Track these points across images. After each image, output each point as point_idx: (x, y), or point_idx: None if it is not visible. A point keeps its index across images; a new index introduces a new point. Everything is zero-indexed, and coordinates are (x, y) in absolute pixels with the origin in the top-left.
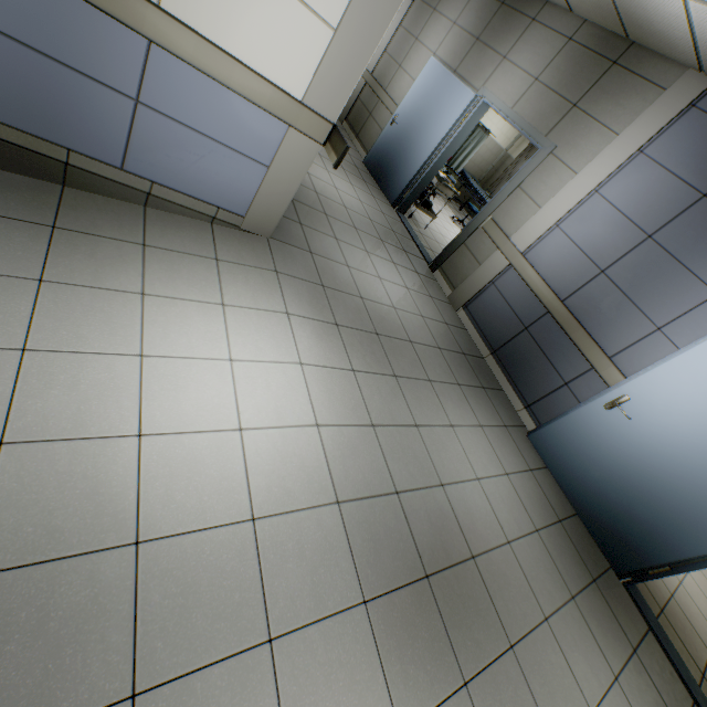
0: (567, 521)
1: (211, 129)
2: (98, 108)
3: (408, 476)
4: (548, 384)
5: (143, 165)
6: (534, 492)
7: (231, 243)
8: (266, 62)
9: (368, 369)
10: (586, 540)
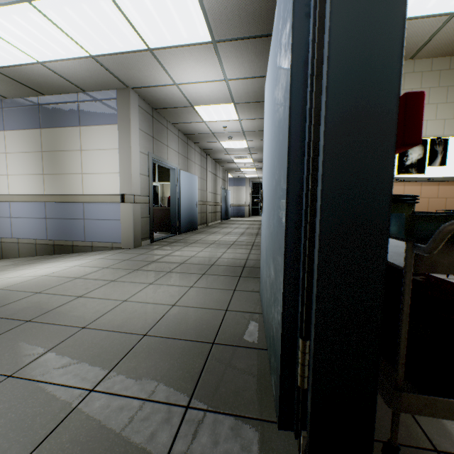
0: (231, 348)
1: (102, 217)
2: (77, 226)
3: (60, 290)
4: None
5: (90, 237)
6: (200, 319)
7: (111, 251)
8: (108, 191)
9: (118, 268)
10: (254, 373)
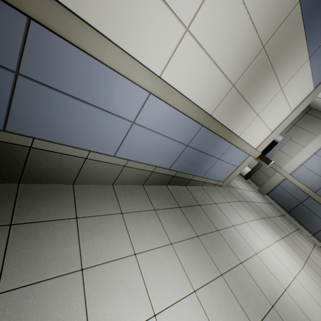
0: None
1: (230, 161)
2: (208, 163)
3: None
4: (320, 225)
5: (207, 174)
6: None
7: (223, 193)
8: (253, 142)
9: (282, 235)
10: None
